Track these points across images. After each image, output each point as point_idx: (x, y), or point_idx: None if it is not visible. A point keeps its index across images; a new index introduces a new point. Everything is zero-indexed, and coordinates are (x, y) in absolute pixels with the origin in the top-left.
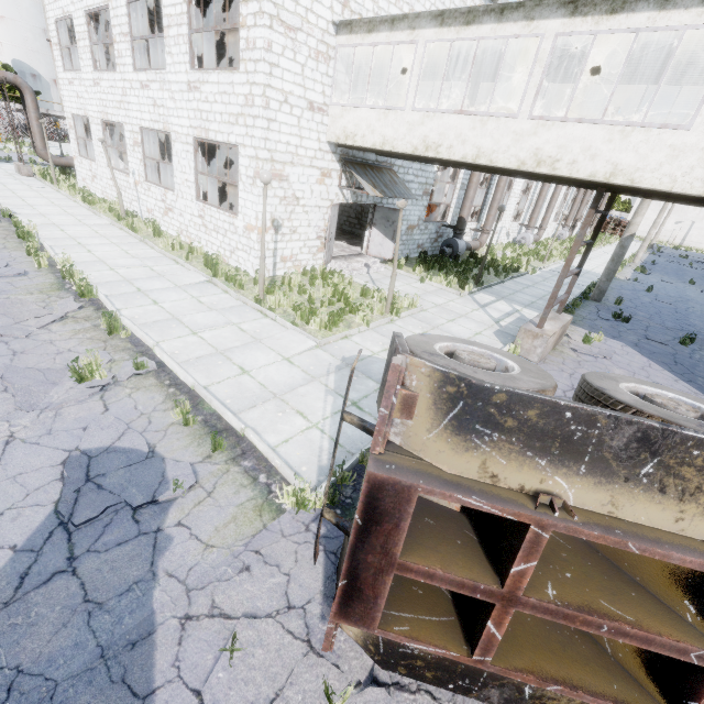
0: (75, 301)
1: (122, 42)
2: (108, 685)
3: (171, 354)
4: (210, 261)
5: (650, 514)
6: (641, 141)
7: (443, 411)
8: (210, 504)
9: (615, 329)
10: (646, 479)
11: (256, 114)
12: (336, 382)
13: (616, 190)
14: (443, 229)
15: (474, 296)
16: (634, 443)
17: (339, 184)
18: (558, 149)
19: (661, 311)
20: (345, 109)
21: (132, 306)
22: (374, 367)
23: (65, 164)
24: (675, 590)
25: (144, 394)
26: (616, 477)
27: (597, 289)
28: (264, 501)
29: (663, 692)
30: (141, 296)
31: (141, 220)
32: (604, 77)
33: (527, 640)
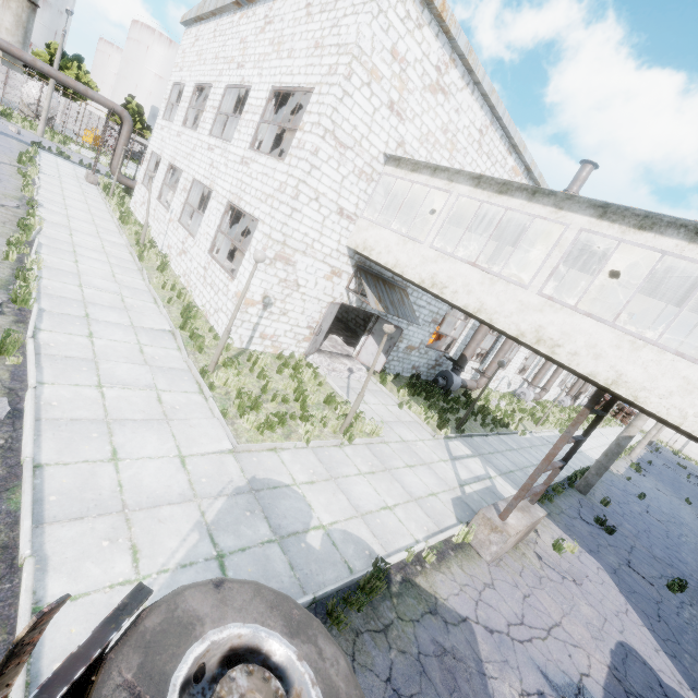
0: (1, 305)
1: (210, 112)
2: None
3: (44, 404)
4: (187, 312)
5: None
6: (652, 360)
7: None
8: None
9: (594, 539)
10: None
11: (283, 201)
12: (219, 512)
13: None
14: (444, 359)
15: (449, 442)
16: None
17: (347, 286)
18: (561, 334)
19: (651, 530)
20: (372, 225)
21: (60, 330)
22: (282, 505)
23: (130, 185)
24: None
25: None
26: None
27: (585, 480)
28: None
29: None
30: (82, 323)
31: (157, 252)
32: (624, 281)
33: None
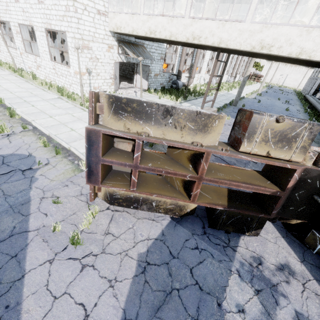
0: None
1: None
2: (13, 213)
3: (39, 124)
4: (60, 89)
5: (174, 136)
6: (229, 27)
7: (110, 108)
8: (54, 169)
9: None
10: (170, 124)
11: (71, 15)
12: None
13: (230, 52)
14: (172, 76)
15: (182, 104)
16: (165, 112)
17: (118, 52)
18: (200, 32)
19: (260, 109)
20: (115, 14)
21: (22, 107)
22: None
23: None
24: (188, 162)
25: (27, 137)
26: (162, 125)
27: (235, 101)
28: (76, 168)
29: (187, 194)
30: (26, 103)
31: (26, 72)
32: (225, 0)
33: (151, 187)
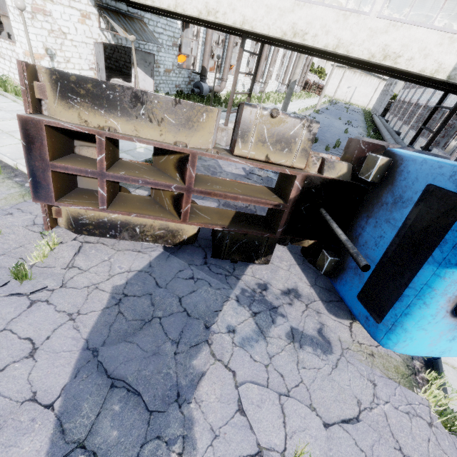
0: None
1: None
2: None
3: None
4: (0, 80)
5: (151, 133)
6: (254, 1)
7: (55, 90)
8: None
9: None
10: (143, 116)
11: None
12: None
13: (263, 41)
14: (194, 75)
15: None
16: (133, 99)
17: (99, 26)
18: (216, 3)
19: None
20: None
21: None
22: (120, 144)
23: None
24: (175, 171)
25: None
26: (133, 117)
27: None
28: (27, 192)
29: (177, 213)
30: None
31: None
32: None
33: (131, 207)
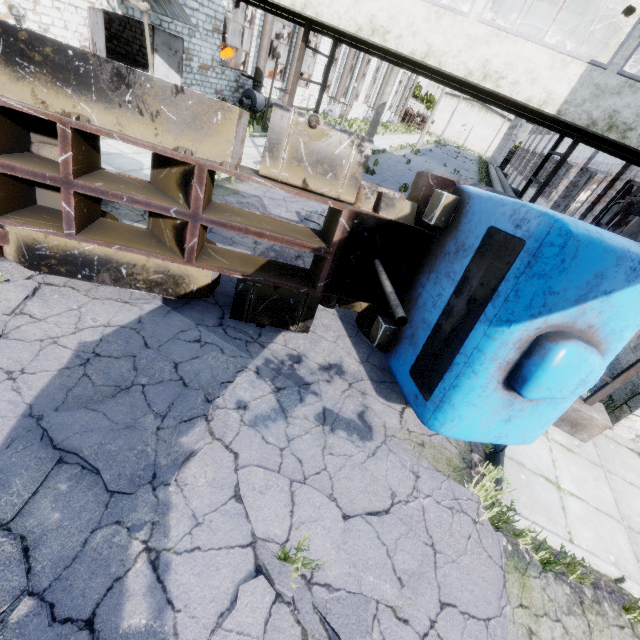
0: None
1: None
2: None
3: None
4: None
5: (141, 131)
6: None
7: None
8: None
9: None
10: (130, 105)
11: None
12: None
13: (336, 37)
14: (244, 79)
15: (255, 139)
16: (115, 78)
17: None
18: None
19: (405, 175)
20: None
21: None
22: (118, 161)
23: None
24: (178, 191)
25: None
26: (115, 104)
27: None
28: None
29: (180, 250)
30: None
31: None
32: None
33: (115, 237)
